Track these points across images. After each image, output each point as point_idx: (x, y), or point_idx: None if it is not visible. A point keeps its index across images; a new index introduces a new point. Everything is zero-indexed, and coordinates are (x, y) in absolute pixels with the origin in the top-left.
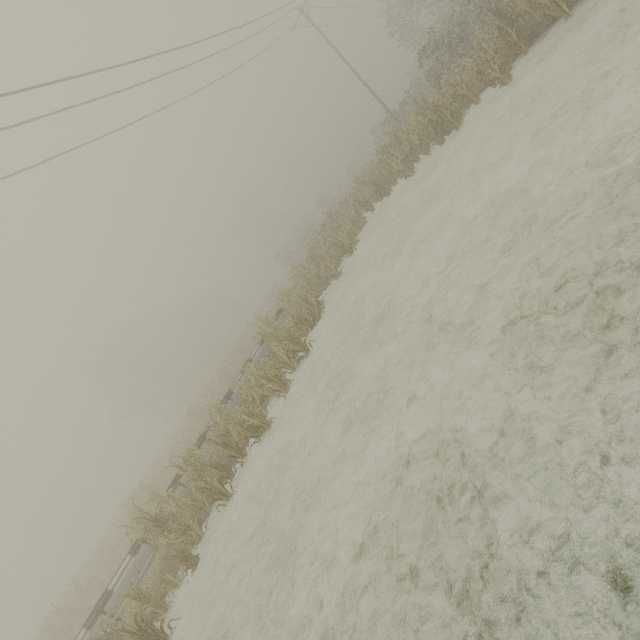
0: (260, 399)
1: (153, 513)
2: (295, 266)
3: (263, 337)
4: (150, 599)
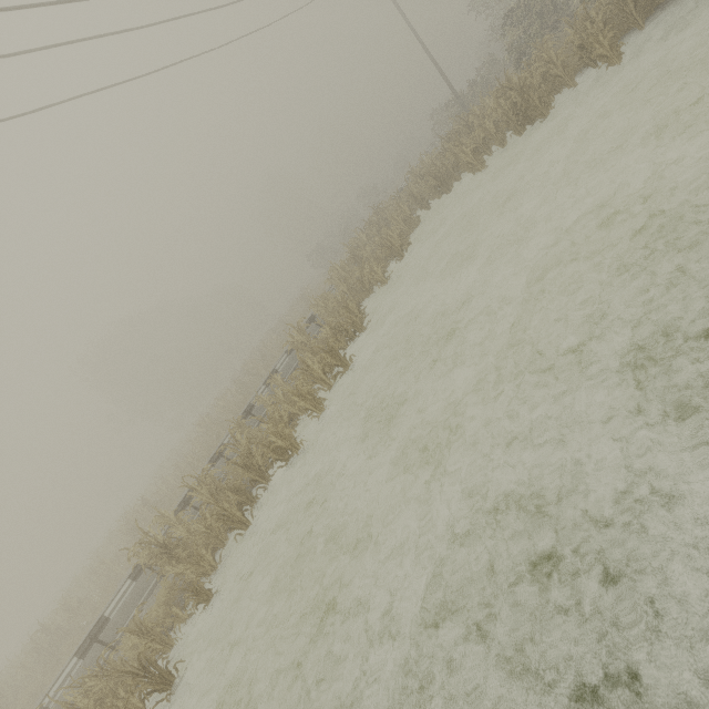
0: (288, 417)
1: (160, 538)
2: (334, 267)
3: (294, 346)
4: (154, 635)
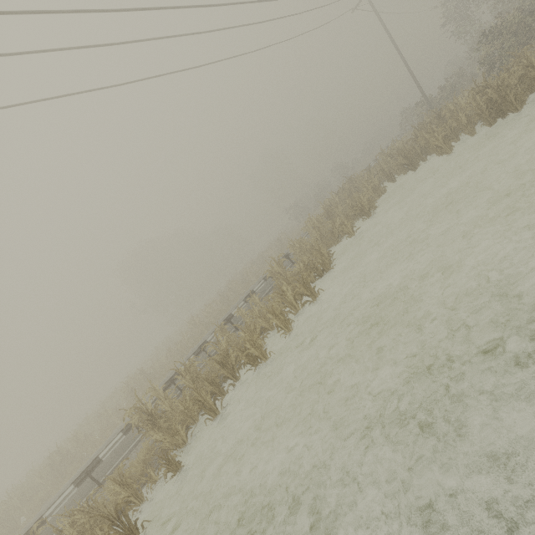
0: (260, 330)
1: (149, 406)
2: (310, 218)
3: (272, 274)
4: (131, 488)
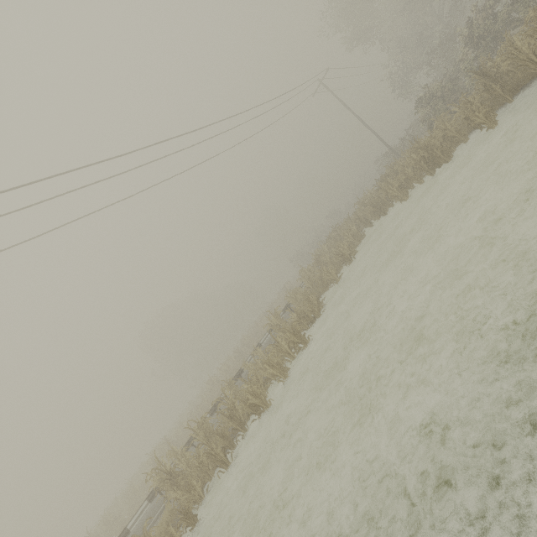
0: (263, 381)
1: (168, 467)
2: (303, 269)
3: (271, 327)
4: None
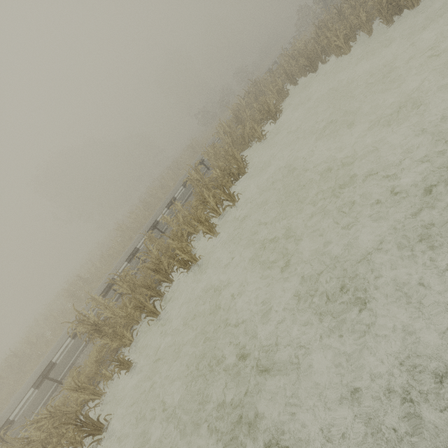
0: (187, 235)
1: (91, 317)
2: (221, 124)
3: (191, 182)
4: (88, 390)
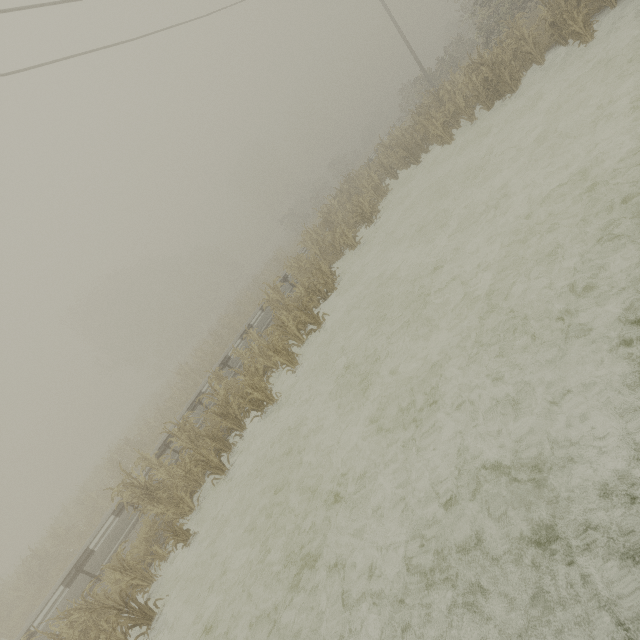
0: (263, 370)
1: (142, 479)
2: (307, 231)
3: (269, 304)
4: (136, 571)
